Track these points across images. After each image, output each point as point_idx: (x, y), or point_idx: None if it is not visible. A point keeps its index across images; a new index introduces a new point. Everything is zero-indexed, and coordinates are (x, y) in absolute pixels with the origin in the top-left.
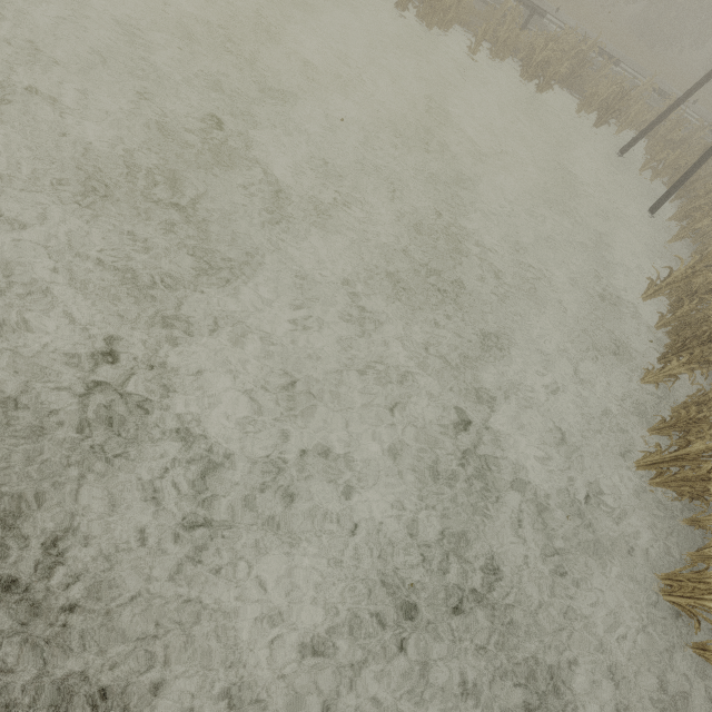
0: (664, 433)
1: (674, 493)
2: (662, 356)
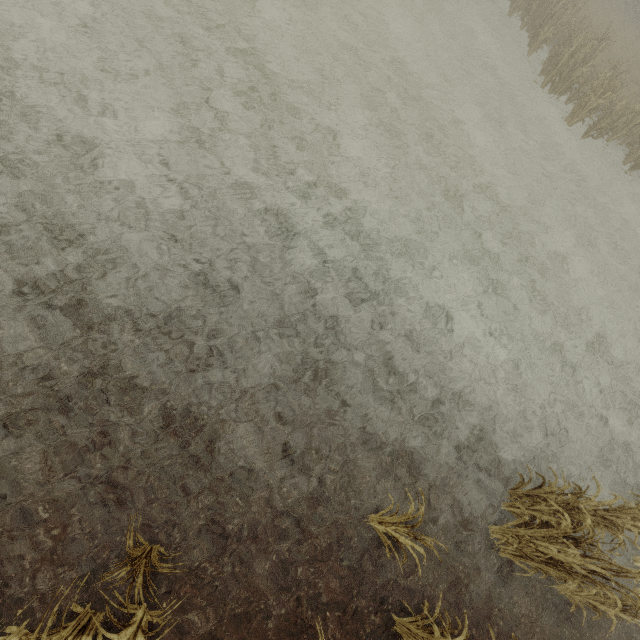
0: (547, 71)
1: (558, 96)
2: (531, 41)
